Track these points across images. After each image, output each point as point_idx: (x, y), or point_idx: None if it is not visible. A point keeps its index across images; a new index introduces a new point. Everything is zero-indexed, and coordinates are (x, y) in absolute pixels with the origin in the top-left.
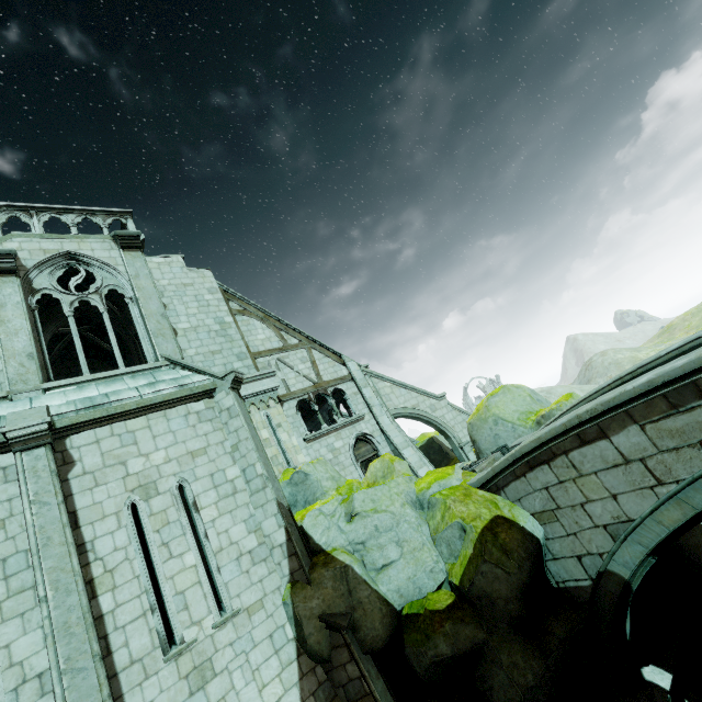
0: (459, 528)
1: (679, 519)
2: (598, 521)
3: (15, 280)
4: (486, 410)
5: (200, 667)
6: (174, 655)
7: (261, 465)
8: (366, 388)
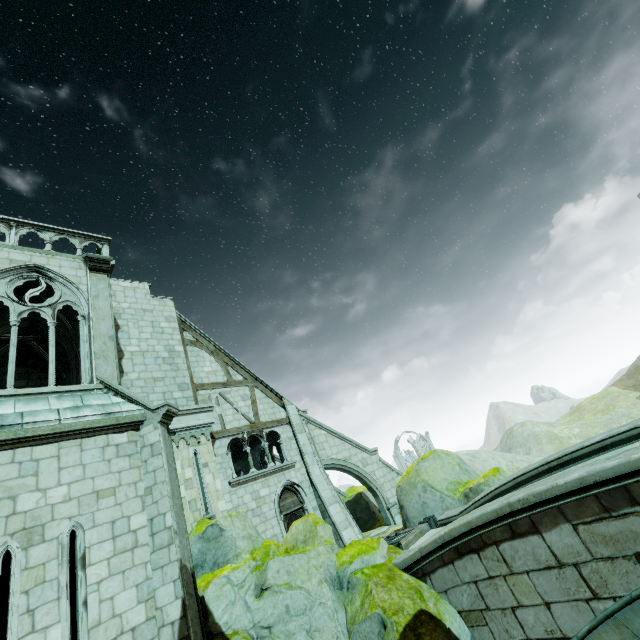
0: (378, 621)
1: None
2: (530, 633)
3: None
4: (416, 474)
5: None
6: None
7: (172, 515)
8: (302, 434)
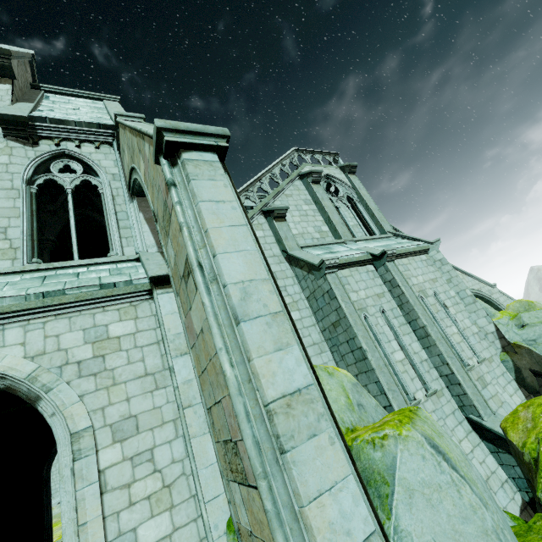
0: None
1: None
2: None
3: (320, 186)
4: None
5: (480, 378)
6: (469, 369)
7: (469, 290)
8: None
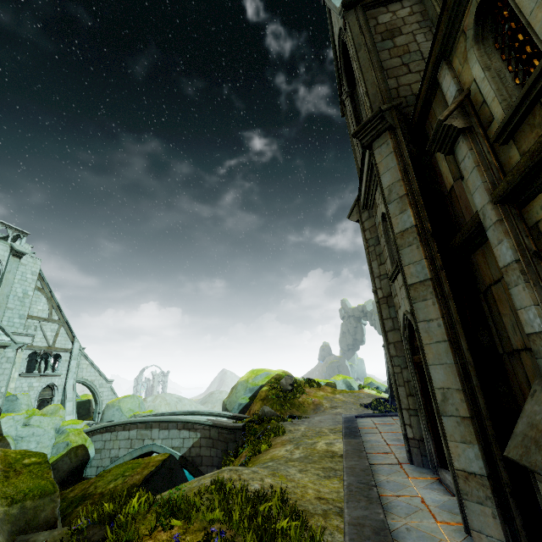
0: (67, 444)
1: (128, 459)
2: (111, 455)
3: None
4: (118, 402)
5: None
6: None
7: (5, 388)
8: (75, 360)
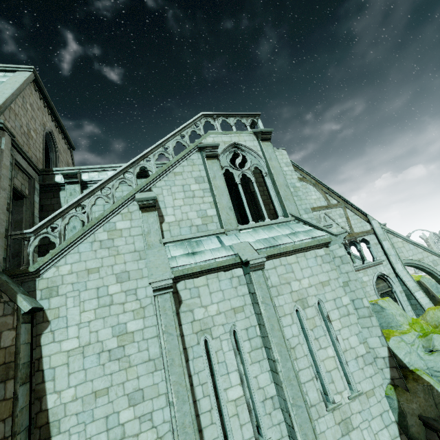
0: None
1: None
2: None
3: (217, 161)
4: None
5: (344, 420)
6: (331, 409)
7: (367, 300)
8: (385, 241)
